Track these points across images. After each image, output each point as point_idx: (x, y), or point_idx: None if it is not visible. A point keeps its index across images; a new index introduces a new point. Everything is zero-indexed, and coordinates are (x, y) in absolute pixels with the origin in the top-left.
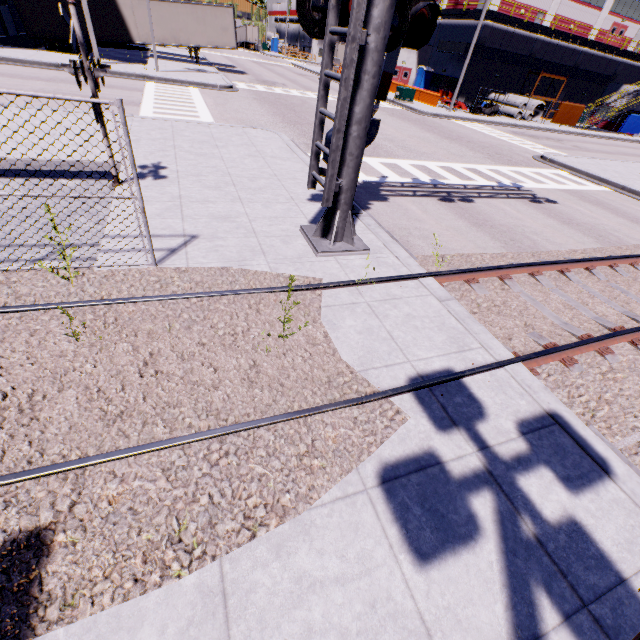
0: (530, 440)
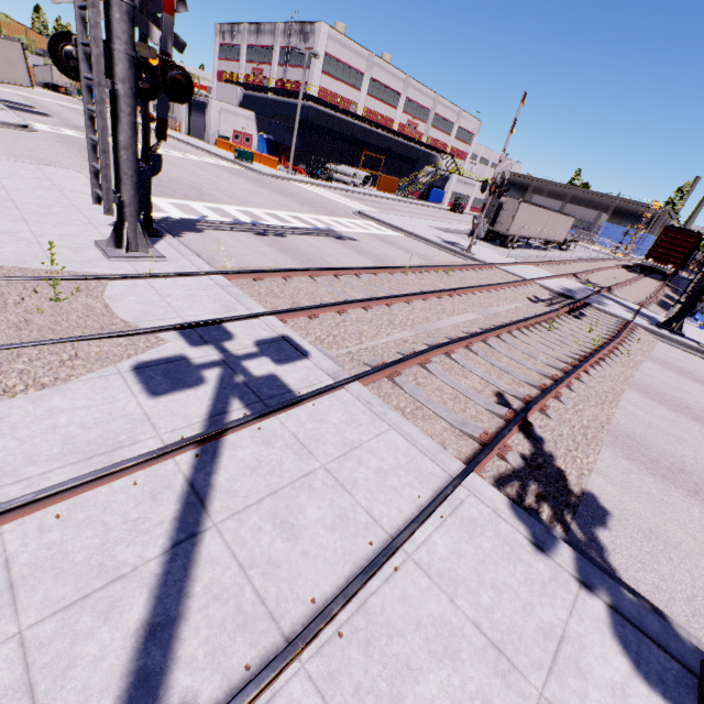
0: (261, 347)
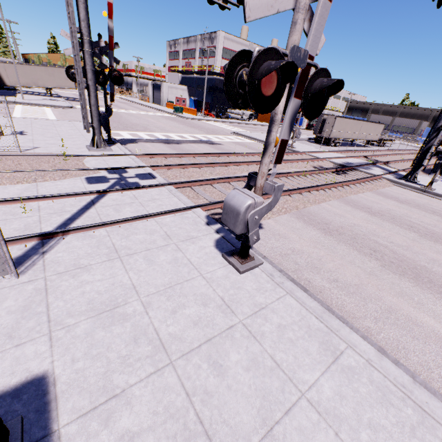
0: (137, 175)
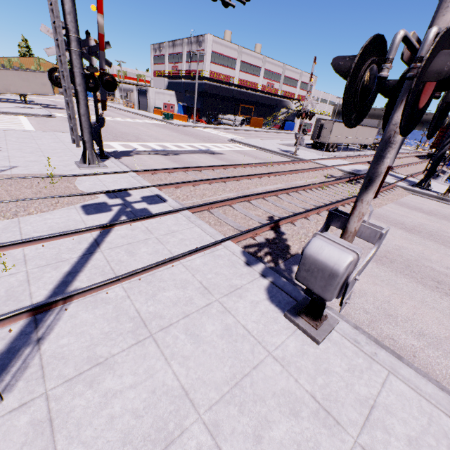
0: (144, 199)
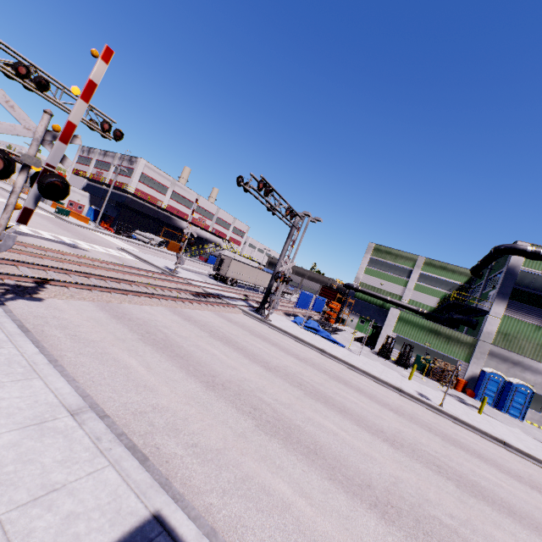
0: None
